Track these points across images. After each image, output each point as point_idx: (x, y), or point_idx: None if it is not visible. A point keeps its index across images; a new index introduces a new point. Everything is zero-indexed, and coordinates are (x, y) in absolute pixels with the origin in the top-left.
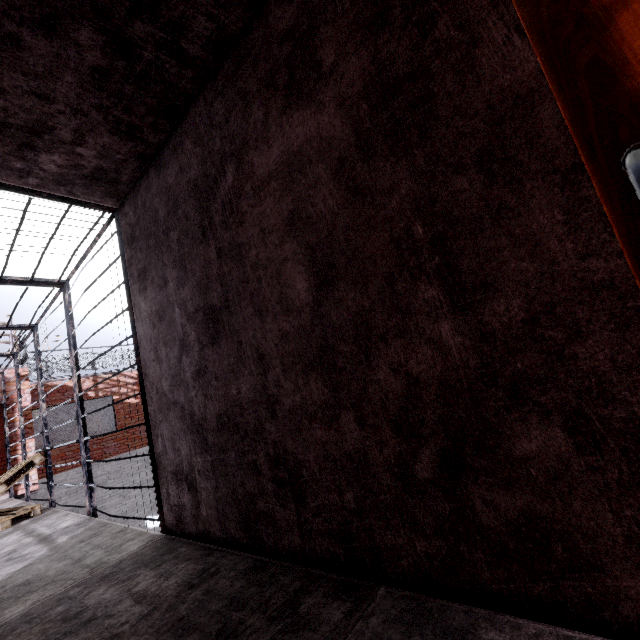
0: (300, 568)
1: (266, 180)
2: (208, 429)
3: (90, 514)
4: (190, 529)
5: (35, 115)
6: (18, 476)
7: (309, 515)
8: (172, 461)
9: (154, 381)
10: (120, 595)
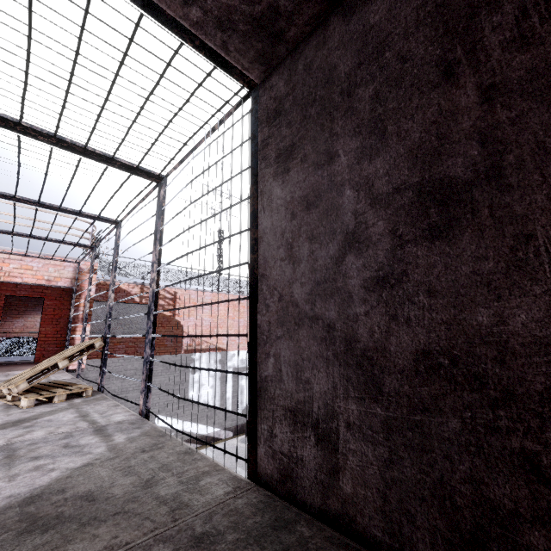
0: None
1: None
2: (388, 367)
3: (142, 414)
4: (308, 498)
5: None
6: (79, 354)
7: None
8: (290, 393)
9: (277, 285)
10: None
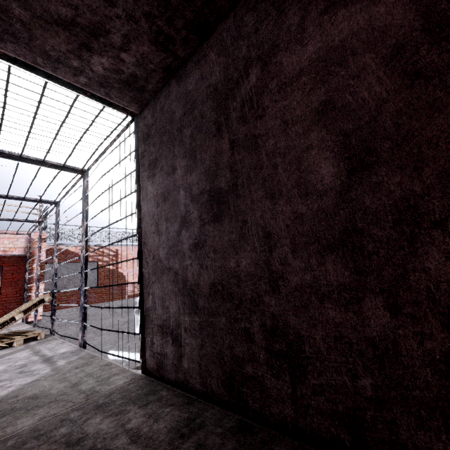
0: (290, 440)
1: (295, 76)
2: (200, 294)
3: (81, 345)
4: (169, 376)
5: (98, 17)
6: (32, 308)
7: (307, 391)
8: (160, 316)
9: (152, 249)
10: (115, 429)
